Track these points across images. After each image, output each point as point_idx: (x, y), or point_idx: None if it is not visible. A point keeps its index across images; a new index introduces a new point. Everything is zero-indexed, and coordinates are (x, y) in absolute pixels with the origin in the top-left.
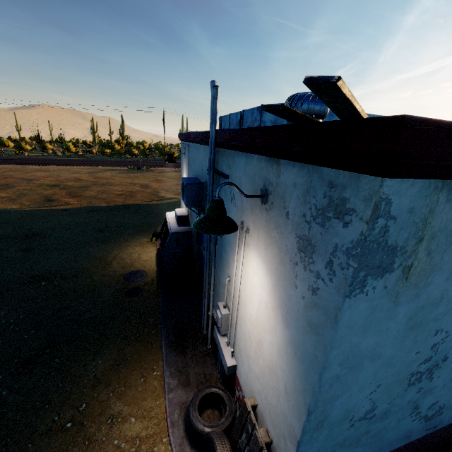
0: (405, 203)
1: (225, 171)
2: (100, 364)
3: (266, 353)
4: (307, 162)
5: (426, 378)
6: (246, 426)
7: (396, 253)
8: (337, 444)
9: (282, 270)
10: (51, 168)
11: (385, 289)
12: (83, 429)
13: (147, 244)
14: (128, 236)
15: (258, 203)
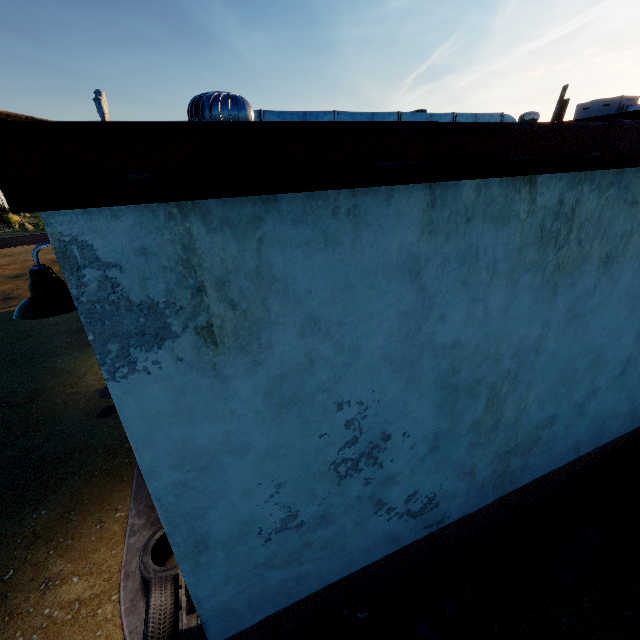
0: (121, 243)
1: None
2: (43, 515)
3: None
4: None
5: (370, 466)
6: None
7: (163, 312)
8: (260, 566)
9: None
10: (16, 250)
11: (182, 362)
12: (5, 602)
13: None
14: None
15: None
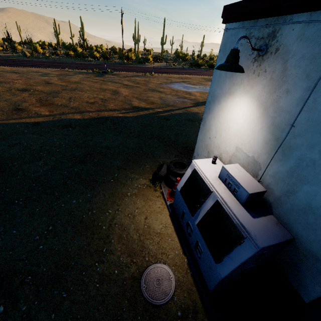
0: None
1: None
2: None
3: None
4: None
5: None
6: None
7: None
8: None
9: None
10: (21, 69)
11: None
12: None
13: (148, 190)
14: (118, 173)
15: None
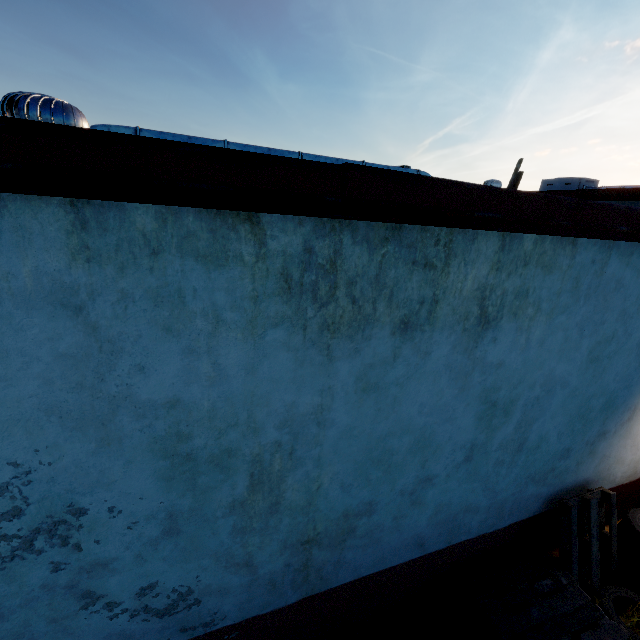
0: None
1: None
2: None
3: None
4: None
5: (58, 546)
6: None
7: None
8: None
9: None
10: None
11: None
12: None
13: None
14: None
15: None
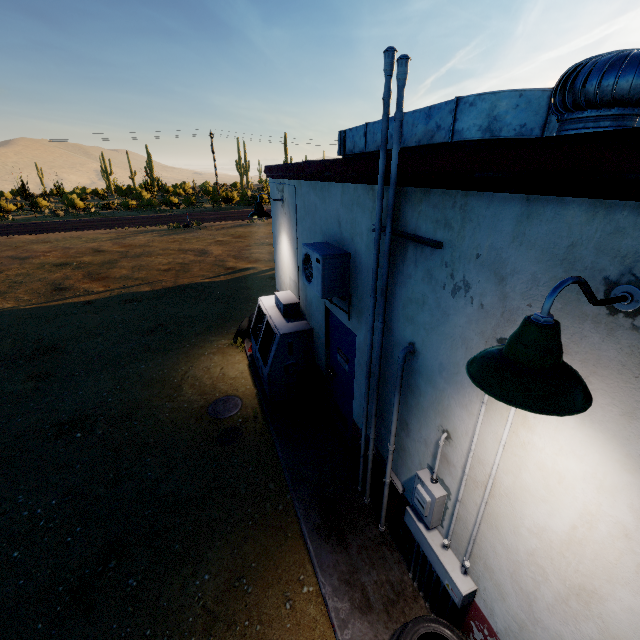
0: None
1: (428, 232)
2: (208, 581)
3: (619, 624)
4: None
5: None
6: None
7: None
8: None
9: None
10: (53, 237)
11: None
12: None
13: (230, 348)
14: (196, 339)
15: (592, 309)
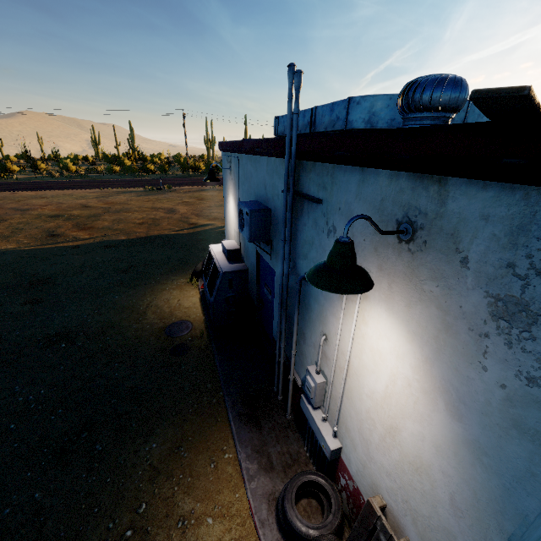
0: None
1: (315, 193)
2: (155, 448)
3: (407, 445)
4: (535, 182)
5: None
6: (375, 534)
7: None
8: None
9: (448, 340)
10: (49, 193)
11: None
12: (148, 537)
13: (187, 285)
14: (160, 277)
15: (391, 240)
